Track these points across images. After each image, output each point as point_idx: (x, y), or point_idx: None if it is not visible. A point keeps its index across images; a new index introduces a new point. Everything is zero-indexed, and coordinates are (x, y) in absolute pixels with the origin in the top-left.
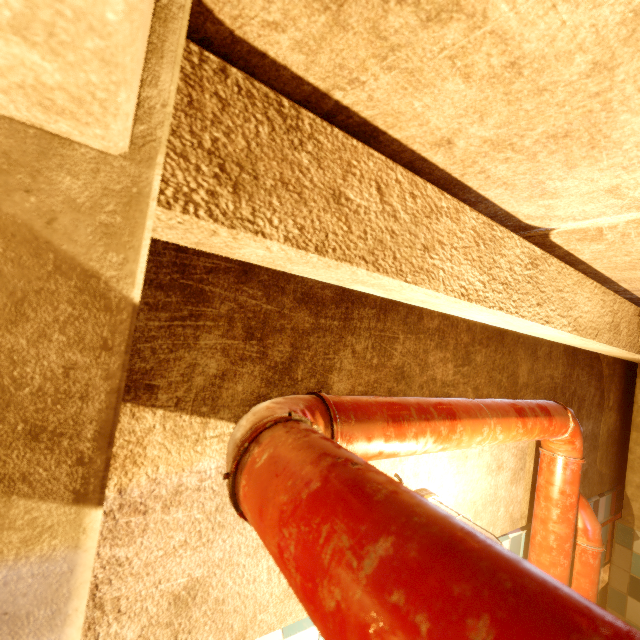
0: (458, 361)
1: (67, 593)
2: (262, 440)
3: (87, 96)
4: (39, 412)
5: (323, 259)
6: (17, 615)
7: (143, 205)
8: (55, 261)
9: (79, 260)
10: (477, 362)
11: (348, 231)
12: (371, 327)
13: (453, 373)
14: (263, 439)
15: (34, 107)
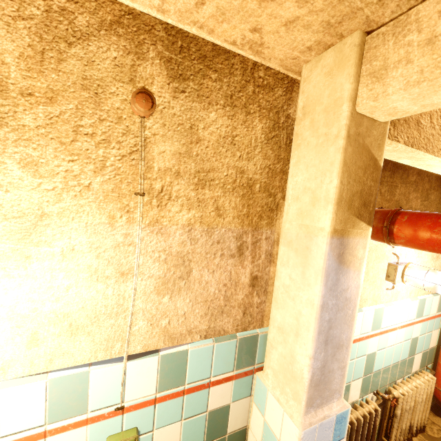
0: (422, 198)
1: (365, 249)
2: (398, 214)
3: (412, 112)
4: (365, 198)
5: (411, 149)
6: (358, 252)
7: (385, 137)
8: (371, 156)
9: (374, 155)
10: (431, 199)
11: (420, 137)
12: (387, 181)
13: (420, 205)
14: (398, 214)
15: (385, 114)
